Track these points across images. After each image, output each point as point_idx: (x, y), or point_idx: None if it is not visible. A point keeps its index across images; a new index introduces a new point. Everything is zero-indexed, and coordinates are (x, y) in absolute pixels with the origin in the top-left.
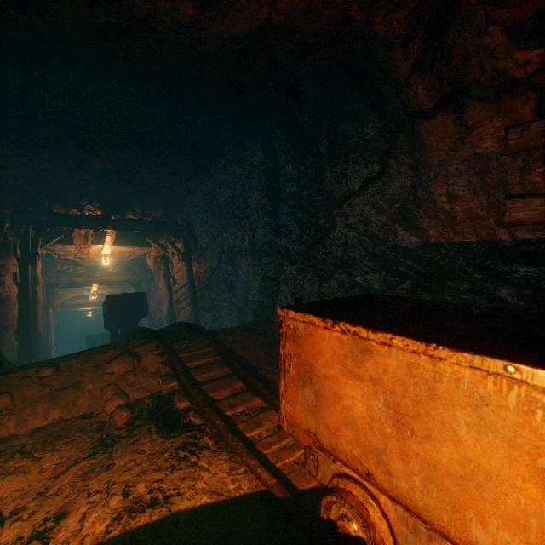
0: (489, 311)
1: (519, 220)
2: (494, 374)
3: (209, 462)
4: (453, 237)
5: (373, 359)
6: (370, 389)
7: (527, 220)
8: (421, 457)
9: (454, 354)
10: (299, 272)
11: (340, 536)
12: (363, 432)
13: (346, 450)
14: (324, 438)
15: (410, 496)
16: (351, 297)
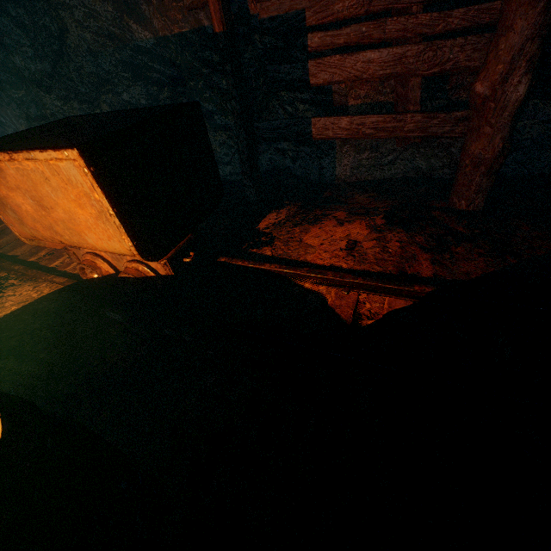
0: (128, 112)
1: (194, 3)
2: (33, 160)
3: (16, 291)
4: (172, 28)
5: (7, 174)
6: (22, 194)
7: (198, 3)
8: (59, 219)
9: (18, 155)
10: (62, 101)
11: (91, 282)
12: (41, 221)
13: (47, 236)
14: (38, 236)
15: (73, 241)
16: (38, 126)
